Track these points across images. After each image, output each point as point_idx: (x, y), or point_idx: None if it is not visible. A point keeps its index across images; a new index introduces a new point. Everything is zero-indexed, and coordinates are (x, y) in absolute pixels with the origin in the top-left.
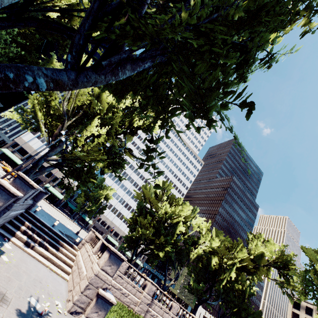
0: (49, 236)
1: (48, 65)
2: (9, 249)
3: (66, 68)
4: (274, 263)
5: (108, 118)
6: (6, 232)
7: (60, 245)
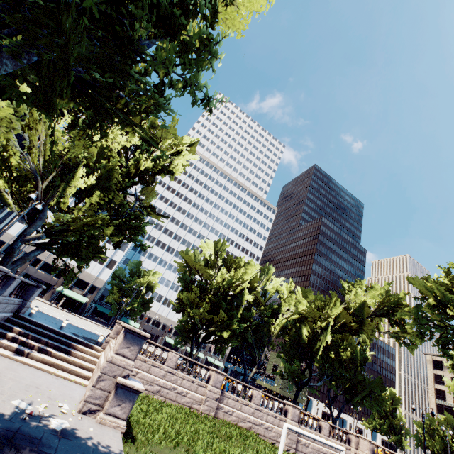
0: (55, 340)
1: None
2: None
3: None
4: (380, 310)
5: (101, 167)
6: None
7: (74, 348)
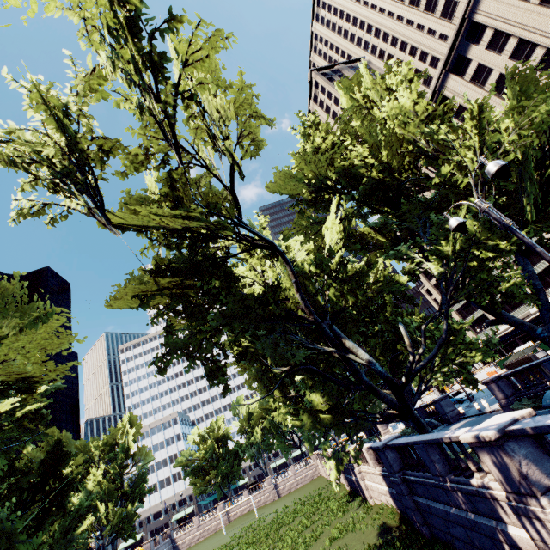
0: None
1: None
2: None
3: None
4: None
5: (103, 491)
6: None
7: None
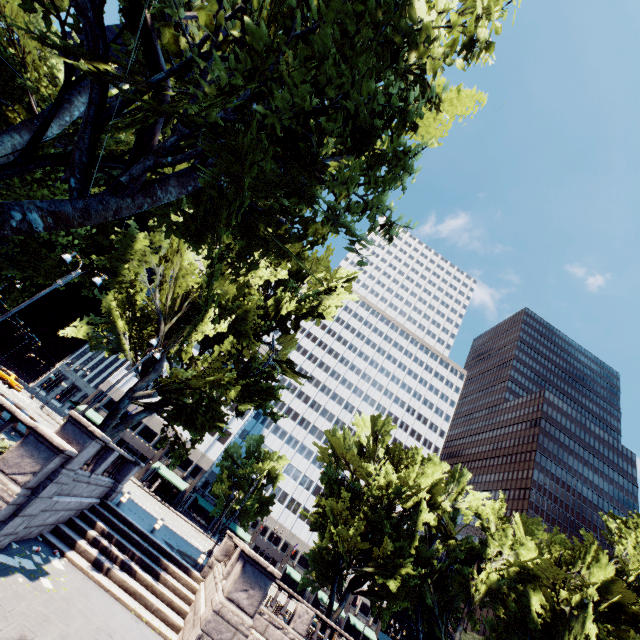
0: (143, 551)
1: (129, 242)
2: (59, 570)
3: (73, 197)
4: None
5: (234, 307)
6: (59, 540)
7: (164, 570)
